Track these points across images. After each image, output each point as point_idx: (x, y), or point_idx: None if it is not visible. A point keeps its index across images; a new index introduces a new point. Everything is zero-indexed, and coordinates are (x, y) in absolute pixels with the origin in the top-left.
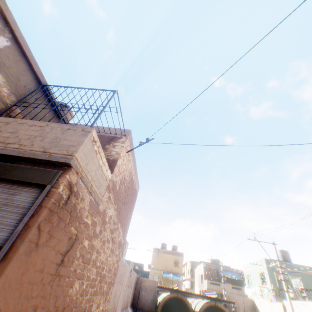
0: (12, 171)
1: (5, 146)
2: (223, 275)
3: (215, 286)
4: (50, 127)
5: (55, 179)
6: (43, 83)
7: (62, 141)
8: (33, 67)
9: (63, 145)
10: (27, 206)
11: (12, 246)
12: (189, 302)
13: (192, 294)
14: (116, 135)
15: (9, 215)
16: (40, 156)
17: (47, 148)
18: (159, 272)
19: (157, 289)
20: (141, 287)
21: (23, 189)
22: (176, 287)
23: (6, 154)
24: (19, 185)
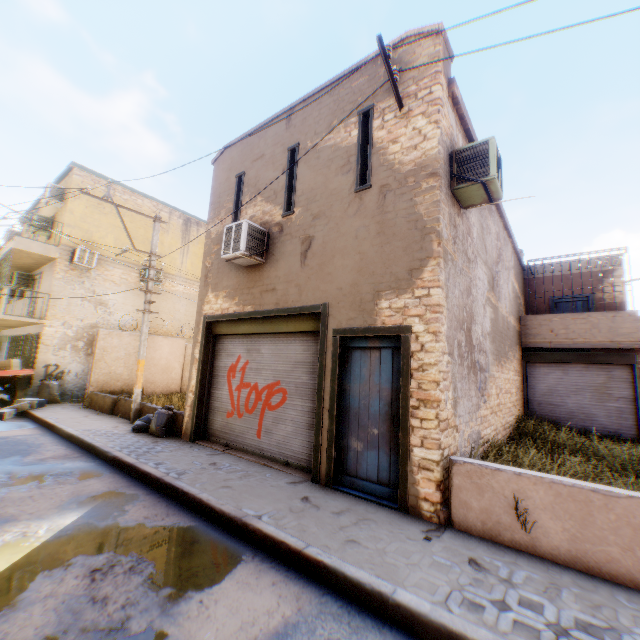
0: (593, 358)
1: (571, 342)
2: None
3: None
4: (592, 318)
5: (634, 359)
6: (520, 258)
7: (616, 330)
8: (518, 254)
9: (621, 334)
10: (625, 377)
11: (639, 398)
12: None
13: None
14: (603, 268)
15: (618, 383)
16: (609, 345)
17: (609, 339)
18: None
19: None
20: None
21: (611, 367)
22: None
23: (578, 347)
24: (605, 365)
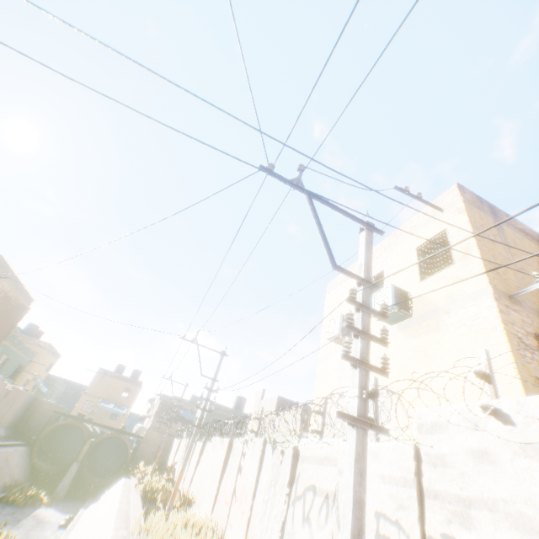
0: None
1: None
2: (165, 413)
3: (161, 426)
4: None
5: None
6: None
7: None
8: None
9: None
10: None
11: None
12: (87, 431)
13: (96, 424)
14: None
15: None
16: None
17: None
18: (96, 400)
19: (52, 414)
20: (38, 411)
21: None
22: (81, 415)
23: None
24: None
